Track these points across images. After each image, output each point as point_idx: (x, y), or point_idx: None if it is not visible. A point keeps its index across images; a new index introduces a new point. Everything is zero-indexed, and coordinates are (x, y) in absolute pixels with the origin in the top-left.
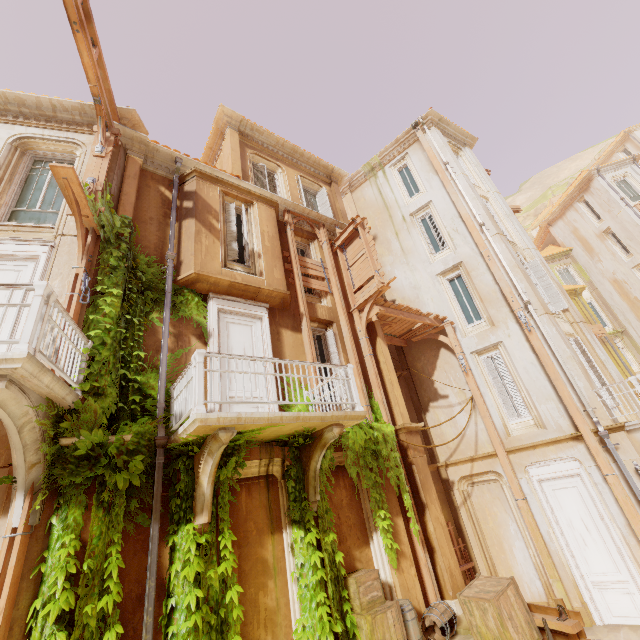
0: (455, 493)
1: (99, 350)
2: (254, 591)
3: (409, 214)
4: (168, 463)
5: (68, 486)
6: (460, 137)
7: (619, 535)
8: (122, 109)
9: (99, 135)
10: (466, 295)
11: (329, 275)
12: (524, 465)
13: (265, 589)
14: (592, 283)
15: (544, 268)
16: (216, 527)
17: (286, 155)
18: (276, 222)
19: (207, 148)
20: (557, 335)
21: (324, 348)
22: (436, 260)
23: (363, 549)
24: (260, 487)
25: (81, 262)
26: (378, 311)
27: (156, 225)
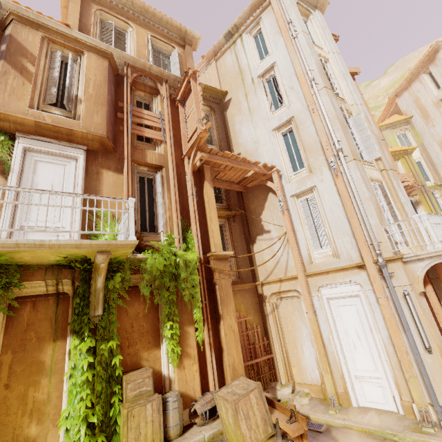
0: (266, 304)
1: None
2: (24, 388)
3: (257, 76)
4: None
5: None
6: None
7: (382, 344)
8: None
9: None
10: (295, 147)
11: (165, 126)
12: (318, 286)
13: (37, 386)
14: (424, 145)
15: (367, 122)
16: None
17: (137, 14)
18: (107, 72)
19: (62, 7)
20: (360, 179)
21: (153, 189)
22: (274, 117)
23: (152, 351)
24: (48, 303)
25: None
26: (199, 156)
27: None
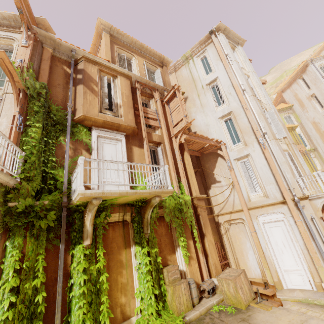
0: (221, 228)
1: (29, 157)
2: (115, 275)
3: (205, 84)
4: (70, 215)
5: (14, 227)
6: (236, 39)
7: (299, 249)
8: (38, 18)
9: (24, 33)
10: (233, 129)
11: (160, 118)
12: (256, 215)
13: (121, 274)
14: (302, 123)
15: (276, 115)
16: (95, 246)
17: (137, 49)
18: (130, 87)
19: (92, 44)
20: (279, 150)
21: (156, 156)
22: (218, 110)
23: (172, 255)
24: (119, 226)
25: (16, 108)
26: (185, 137)
27: (61, 88)
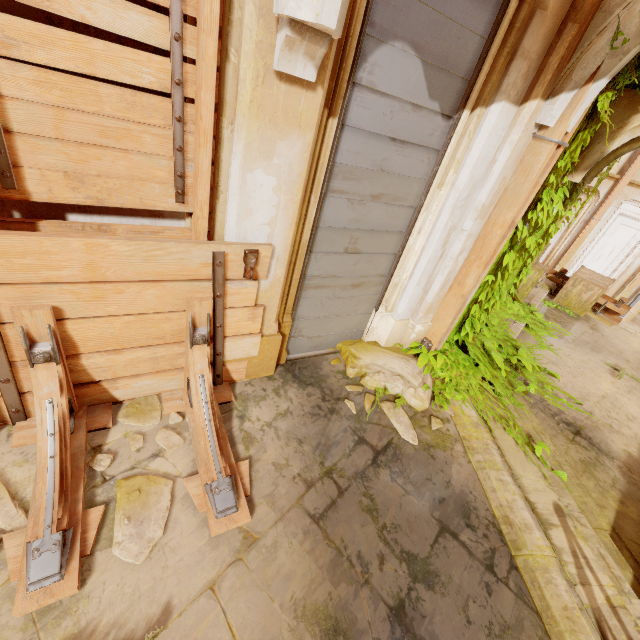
0: None
1: None
2: None
3: None
4: None
5: None
6: None
7: (626, 266)
8: None
9: None
10: None
11: None
12: (626, 199)
13: None
14: None
15: None
16: None
17: None
18: None
19: None
20: None
21: None
22: None
23: None
24: None
25: None
26: None
27: None
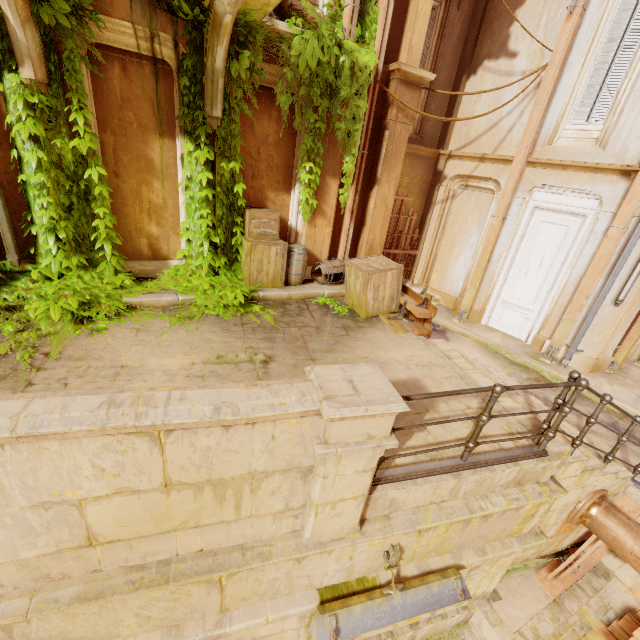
0: (440, 189)
1: None
2: (136, 183)
3: None
4: None
5: None
6: None
7: (563, 281)
8: None
9: None
10: None
11: None
12: (534, 185)
13: (150, 186)
14: None
15: None
16: (63, 95)
17: None
18: None
19: None
20: None
21: None
22: None
23: (281, 194)
24: (143, 72)
25: None
26: None
27: None
